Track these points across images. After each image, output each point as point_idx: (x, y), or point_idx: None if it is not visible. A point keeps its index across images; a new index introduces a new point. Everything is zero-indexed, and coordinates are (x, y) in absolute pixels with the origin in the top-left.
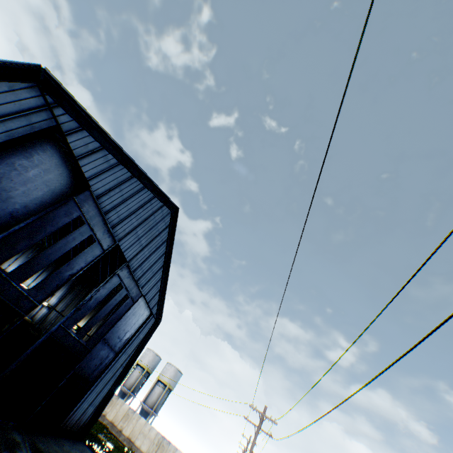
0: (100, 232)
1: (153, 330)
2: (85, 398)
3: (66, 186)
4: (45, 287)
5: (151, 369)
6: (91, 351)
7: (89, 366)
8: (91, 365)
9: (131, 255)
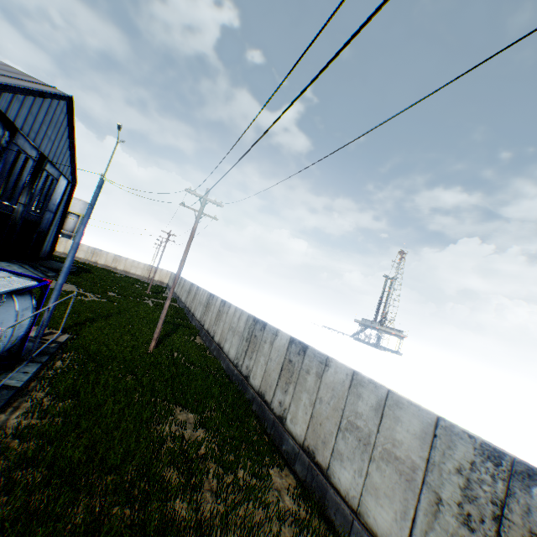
0: (30, 151)
1: (74, 191)
2: (46, 241)
3: (0, 132)
4: (15, 197)
5: None
6: (42, 218)
7: (43, 225)
8: (44, 224)
9: (48, 152)
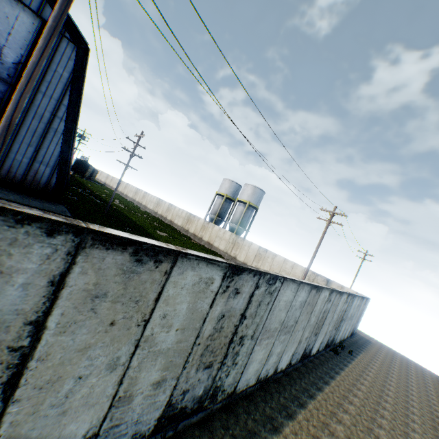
0: None
1: (85, 65)
2: (8, 148)
3: None
4: None
5: (231, 196)
6: None
7: None
8: None
9: None
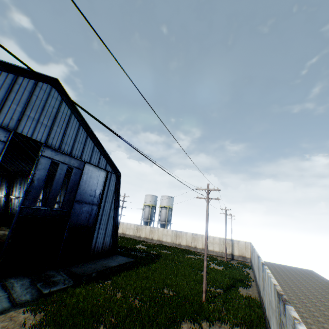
0: None
1: (119, 181)
2: (96, 236)
3: None
4: None
5: (154, 204)
6: (73, 211)
7: (81, 220)
8: (82, 219)
9: (43, 137)
